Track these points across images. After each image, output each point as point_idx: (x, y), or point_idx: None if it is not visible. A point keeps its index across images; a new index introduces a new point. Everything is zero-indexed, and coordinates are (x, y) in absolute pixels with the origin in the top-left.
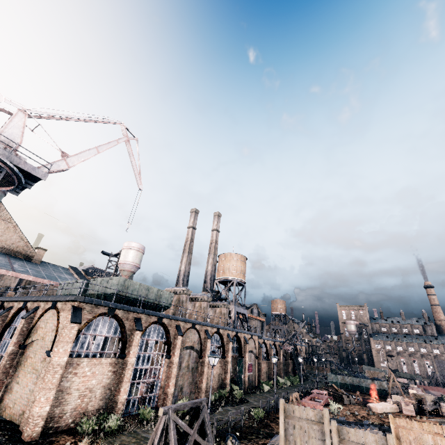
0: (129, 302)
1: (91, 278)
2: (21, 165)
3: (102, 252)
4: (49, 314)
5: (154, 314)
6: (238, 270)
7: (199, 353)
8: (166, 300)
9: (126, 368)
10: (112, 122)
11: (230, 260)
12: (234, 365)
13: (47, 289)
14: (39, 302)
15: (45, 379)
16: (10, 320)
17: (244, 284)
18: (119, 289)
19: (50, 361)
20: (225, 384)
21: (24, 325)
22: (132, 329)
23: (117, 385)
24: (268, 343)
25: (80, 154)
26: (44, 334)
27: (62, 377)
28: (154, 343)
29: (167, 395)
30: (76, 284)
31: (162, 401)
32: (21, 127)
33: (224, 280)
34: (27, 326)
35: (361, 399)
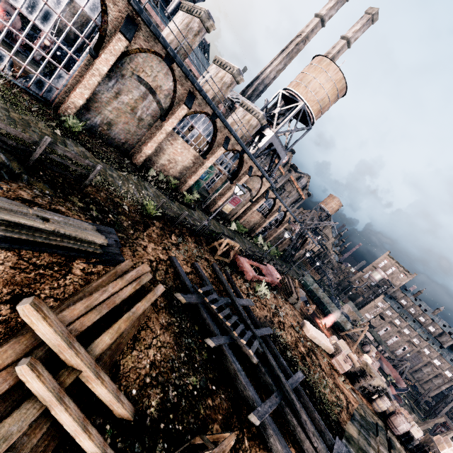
0: None
1: None
2: None
3: None
4: None
5: None
6: (318, 96)
7: (162, 111)
8: None
9: None
10: None
11: (321, 71)
12: None
13: None
14: None
15: None
16: None
17: (310, 124)
18: None
19: None
20: (185, 182)
21: None
22: None
23: None
24: (278, 205)
25: None
26: None
27: None
28: (66, 0)
29: (67, 101)
30: None
31: (61, 104)
32: None
33: (290, 96)
34: None
35: (311, 312)
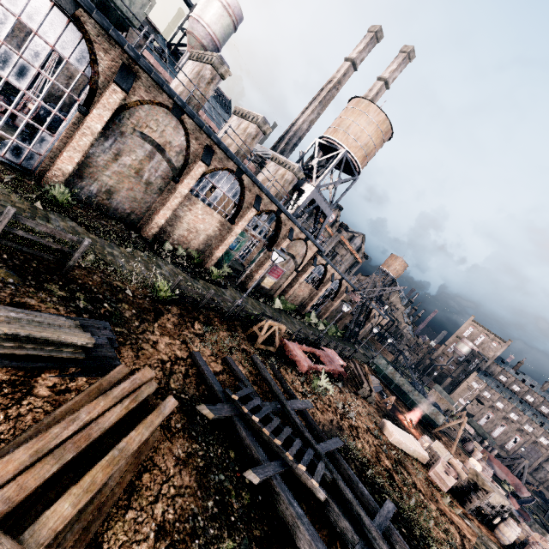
0: None
1: None
2: None
3: None
4: None
5: None
6: (361, 141)
7: (174, 171)
8: None
9: None
10: None
11: (360, 114)
12: None
13: None
14: None
15: None
16: None
17: (356, 174)
18: None
19: None
20: (212, 254)
21: None
22: None
23: None
24: (330, 272)
25: None
26: None
27: None
28: (46, 52)
29: (52, 167)
30: None
31: (46, 172)
32: None
33: (329, 144)
34: None
35: (390, 407)
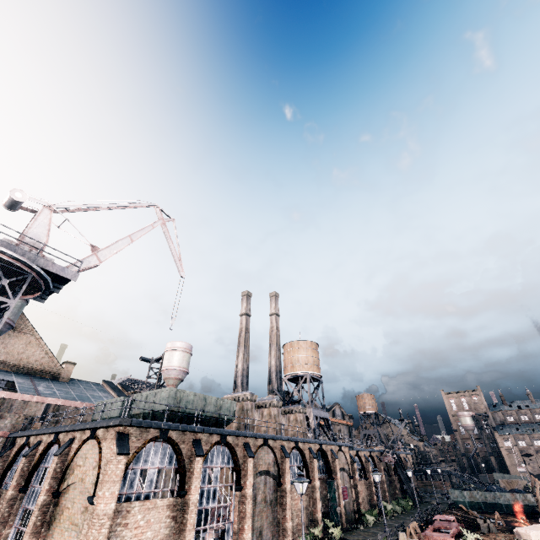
0: (184, 419)
1: (131, 393)
2: (49, 267)
3: (141, 359)
4: (88, 446)
5: (216, 432)
6: (310, 362)
7: (277, 479)
8: (228, 410)
9: (189, 511)
10: (145, 205)
11: (298, 350)
12: (323, 491)
13: (83, 414)
14: (74, 431)
15: (89, 537)
16: (39, 460)
17: (320, 379)
18: (170, 404)
19: (93, 511)
20: (316, 520)
21: (57, 465)
22: (191, 455)
23: (178, 536)
24: (362, 455)
25: (112, 246)
26: (83, 473)
27: (110, 531)
28: (219, 472)
29: None
30: (115, 403)
31: None
32: (46, 225)
33: (295, 376)
34: (61, 465)
35: (504, 523)
